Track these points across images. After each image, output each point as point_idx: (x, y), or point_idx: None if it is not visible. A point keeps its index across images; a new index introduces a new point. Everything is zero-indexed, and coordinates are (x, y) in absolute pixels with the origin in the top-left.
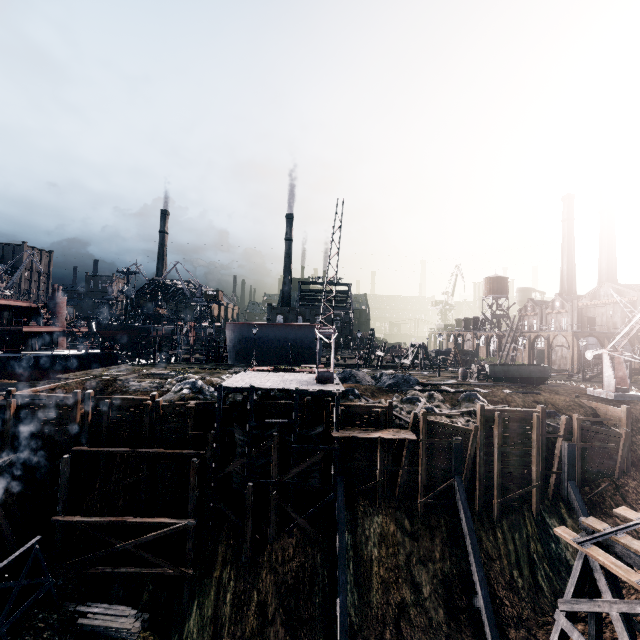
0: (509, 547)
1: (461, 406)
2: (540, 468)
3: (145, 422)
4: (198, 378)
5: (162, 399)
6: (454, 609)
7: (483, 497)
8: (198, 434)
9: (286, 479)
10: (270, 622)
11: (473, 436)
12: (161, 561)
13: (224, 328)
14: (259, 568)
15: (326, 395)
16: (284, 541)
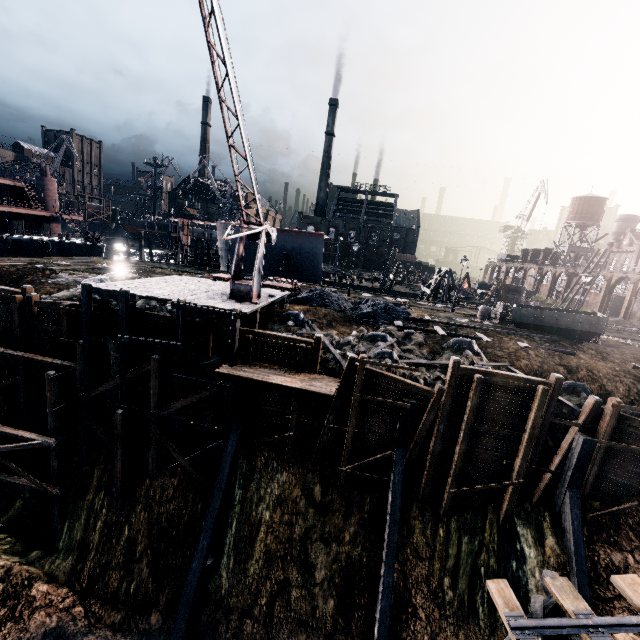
0: (449, 550)
1: (442, 356)
2: (529, 462)
3: (14, 319)
4: (131, 277)
5: (55, 295)
6: (349, 604)
7: (432, 481)
8: (72, 342)
9: (166, 413)
10: (137, 559)
11: (433, 402)
12: (24, 474)
13: (215, 228)
14: (135, 501)
15: (263, 316)
16: (165, 480)
